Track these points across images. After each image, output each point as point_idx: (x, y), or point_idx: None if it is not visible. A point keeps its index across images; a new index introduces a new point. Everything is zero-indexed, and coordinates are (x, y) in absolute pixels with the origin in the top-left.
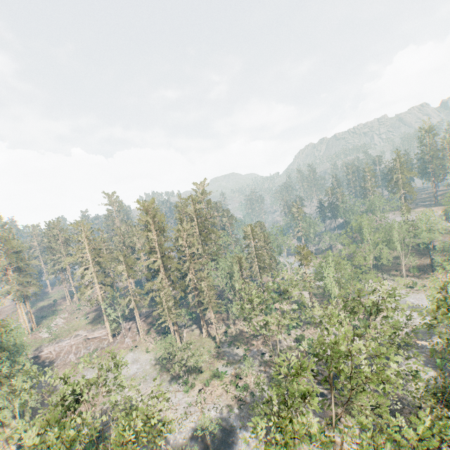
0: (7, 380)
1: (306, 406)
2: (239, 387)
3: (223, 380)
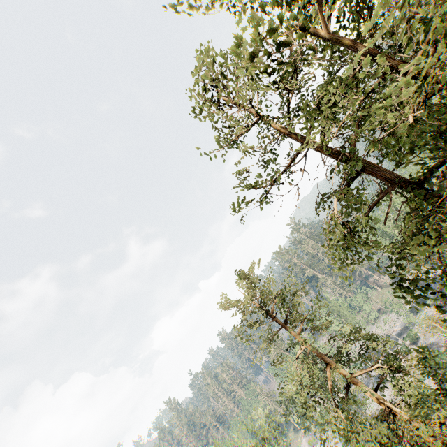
0: None
1: None
2: None
3: None
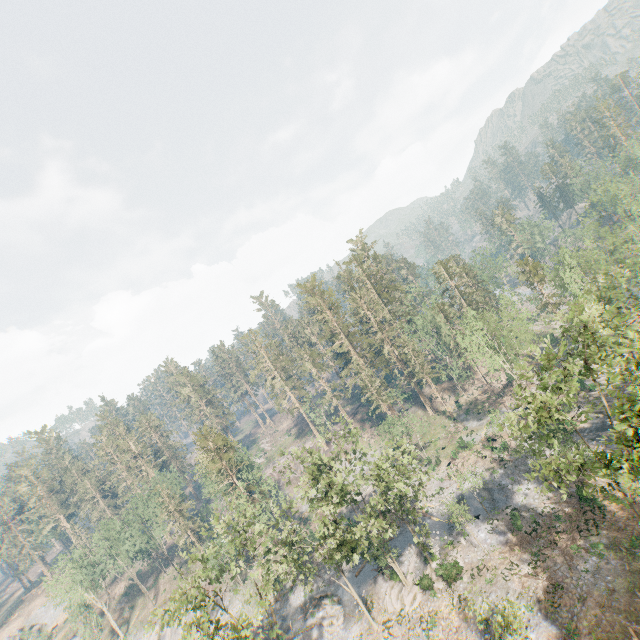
0: (255, 486)
1: (592, 444)
2: (495, 448)
3: (472, 449)
